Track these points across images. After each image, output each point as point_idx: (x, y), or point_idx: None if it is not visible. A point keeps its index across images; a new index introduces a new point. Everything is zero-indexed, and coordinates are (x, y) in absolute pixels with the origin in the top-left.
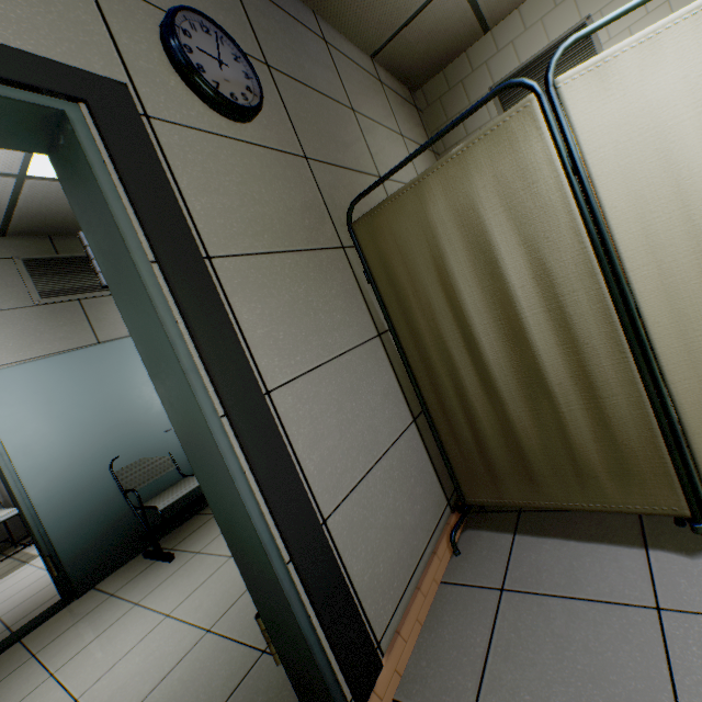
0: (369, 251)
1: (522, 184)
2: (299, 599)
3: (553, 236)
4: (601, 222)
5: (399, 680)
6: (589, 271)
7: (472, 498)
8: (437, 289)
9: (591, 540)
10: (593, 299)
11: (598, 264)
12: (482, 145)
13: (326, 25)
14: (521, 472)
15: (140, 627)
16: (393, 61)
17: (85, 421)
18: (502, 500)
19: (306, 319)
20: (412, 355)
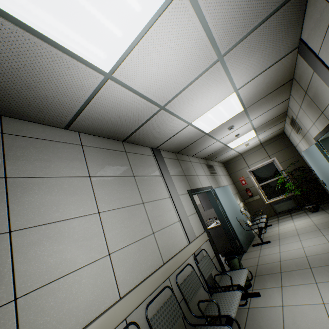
0: None
1: None
2: None
3: None
4: None
5: None
6: None
7: None
8: None
9: None
10: None
11: None
12: None
13: None
14: None
15: (294, 243)
16: None
17: (229, 205)
18: None
19: None
20: None
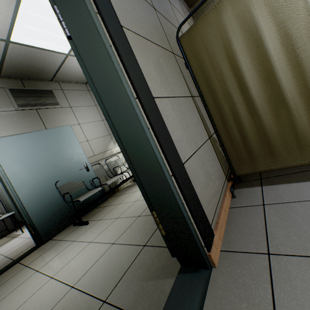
0: (187, 51)
1: None
2: (178, 194)
3: (294, 15)
4: None
5: (221, 243)
6: None
7: (239, 172)
8: (225, 62)
9: (304, 181)
10: None
11: None
12: None
13: None
14: (267, 152)
15: (78, 248)
16: None
17: (42, 164)
18: (256, 170)
19: (163, 75)
20: (210, 103)
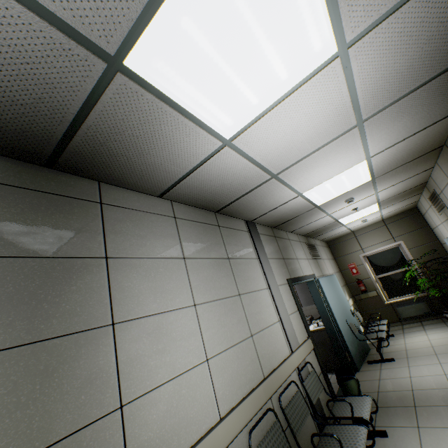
0: None
1: None
2: None
3: None
4: None
5: None
6: None
7: None
8: None
9: None
10: None
11: None
12: None
13: None
14: None
15: (431, 366)
16: None
17: (336, 302)
18: None
19: None
20: None
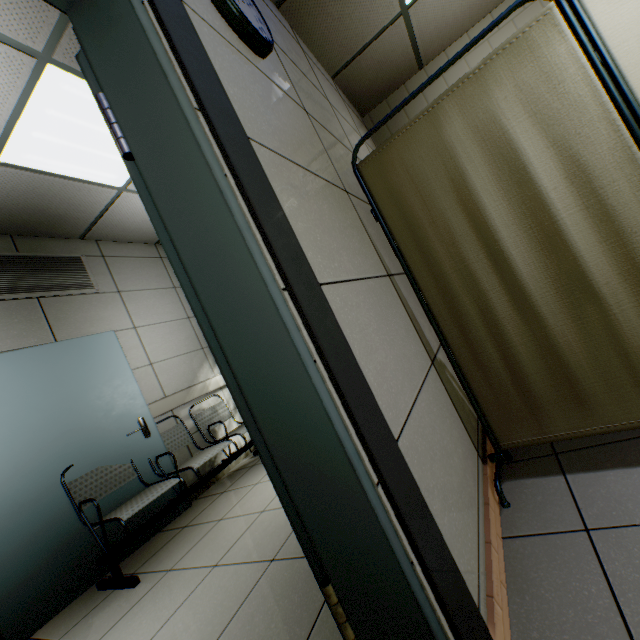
0: (376, 188)
1: (547, 88)
2: (397, 537)
3: (585, 131)
4: (637, 106)
5: None
6: (629, 158)
7: (508, 441)
8: (456, 211)
9: None
10: (637, 185)
11: (638, 149)
12: (500, 59)
13: (299, 39)
14: (567, 395)
15: None
16: (348, 85)
17: (35, 425)
18: (546, 435)
19: (334, 234)
20: (429, 289)
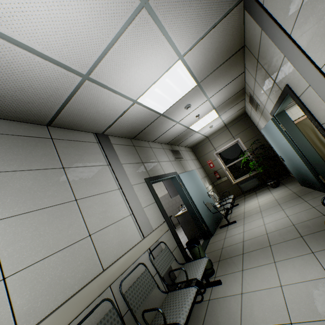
0: None
1: None
2: None
3: None
4: None
5: None
6: None
7: None
8: (311, 134)
9: None
10: None
11: None
12: None
13: None
14: None
15: (257, 220)
16: None
17: (195, 189)
18: None
19: None
20: None
